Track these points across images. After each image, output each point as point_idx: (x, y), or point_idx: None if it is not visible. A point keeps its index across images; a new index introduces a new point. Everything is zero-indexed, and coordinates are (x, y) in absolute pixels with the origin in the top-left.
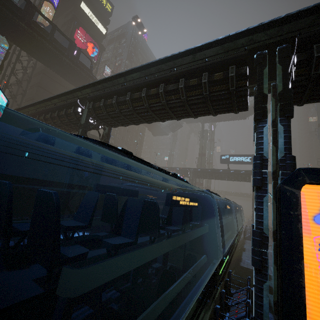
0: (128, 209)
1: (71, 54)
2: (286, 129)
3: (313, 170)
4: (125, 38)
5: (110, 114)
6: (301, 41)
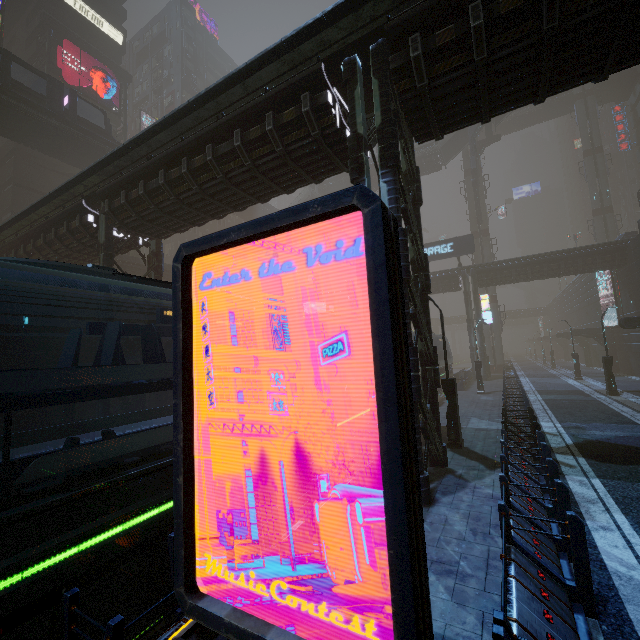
0: (107, 335)
1: (58, 107)
2: (391, 187)
3: (187, 244)
4: (170, 43)
5: (144, 215)
6: (391, 33)
